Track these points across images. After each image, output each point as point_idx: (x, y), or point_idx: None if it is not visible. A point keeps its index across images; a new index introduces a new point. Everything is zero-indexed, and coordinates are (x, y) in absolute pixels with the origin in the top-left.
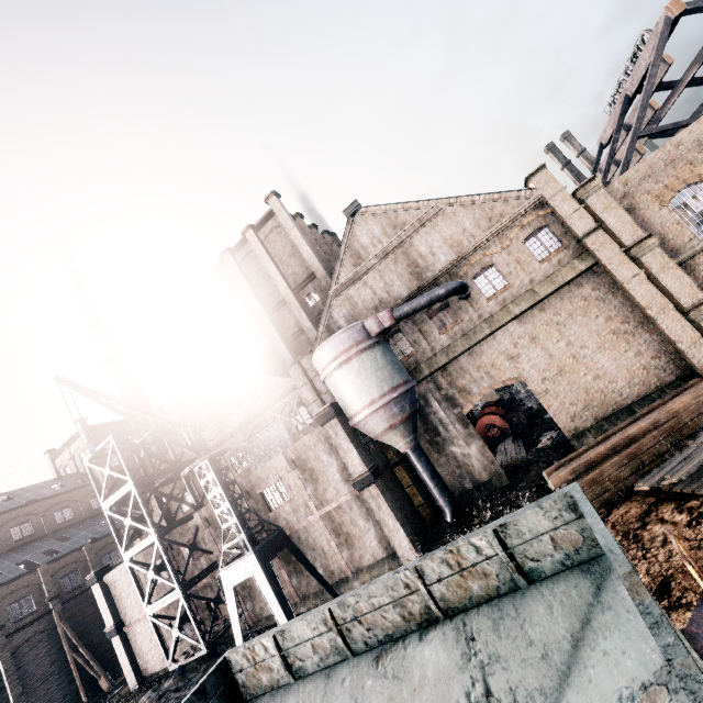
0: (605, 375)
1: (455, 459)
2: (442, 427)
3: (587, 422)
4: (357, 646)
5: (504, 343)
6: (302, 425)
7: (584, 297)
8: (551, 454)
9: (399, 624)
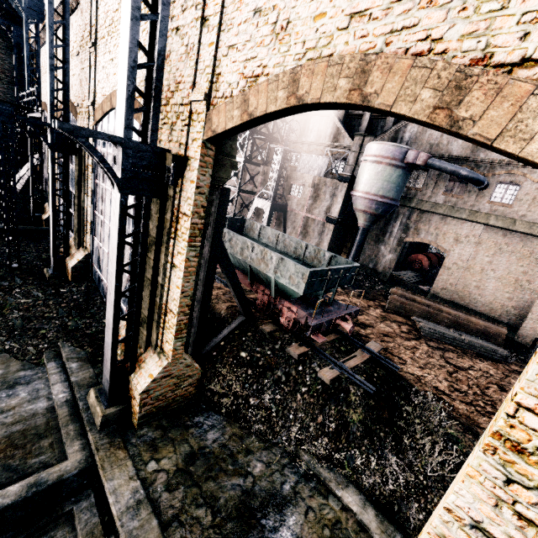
0: (482, 290)
1: (378, 252)
2: (388, 235)
3: (445, 296)
4: (278, 247)
5: (464, 230)
6: (335, 171)
7: (533, 251)
8: (416, 291)
9: (291, 252)
